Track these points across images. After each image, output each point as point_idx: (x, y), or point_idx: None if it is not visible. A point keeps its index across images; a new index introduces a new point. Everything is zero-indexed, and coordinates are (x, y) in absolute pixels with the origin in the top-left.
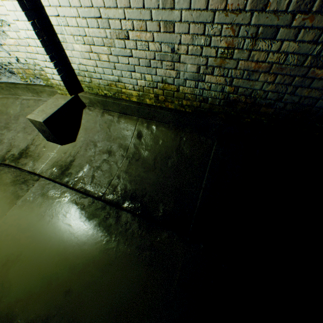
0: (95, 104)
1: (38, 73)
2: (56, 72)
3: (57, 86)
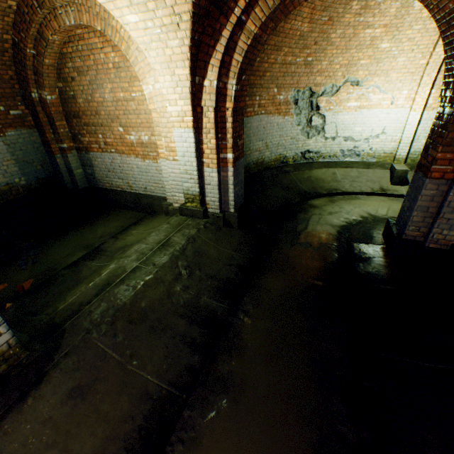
0: (413, 169)
1: (377, 155)
2: (406, 152)
3: (397, 159)
